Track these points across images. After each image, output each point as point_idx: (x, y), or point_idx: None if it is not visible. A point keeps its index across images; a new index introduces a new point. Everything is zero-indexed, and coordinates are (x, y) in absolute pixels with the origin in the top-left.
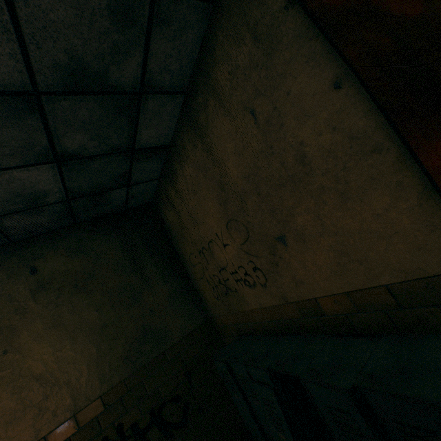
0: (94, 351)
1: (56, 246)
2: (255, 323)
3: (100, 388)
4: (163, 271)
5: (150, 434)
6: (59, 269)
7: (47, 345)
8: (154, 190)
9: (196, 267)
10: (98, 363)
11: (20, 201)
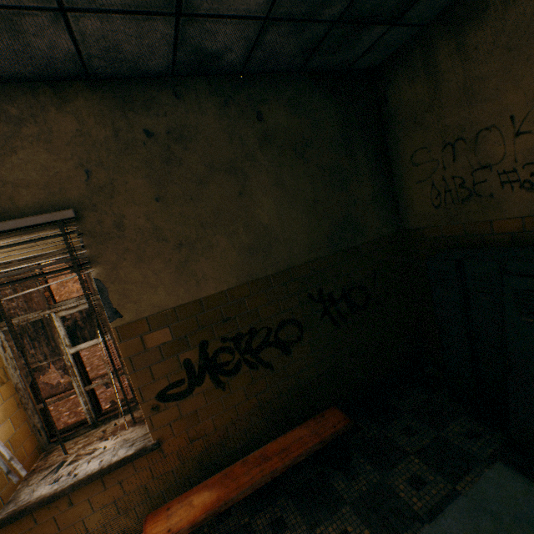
0: (306, 221)
1: (279, 94)
2: (497, 235)
3: (309, 255)
4: (371, 164)
5: (340, 305)
6: (281, 124)
7: (271, 201)
8: (397, 47)
9: (418, 166)
10: (309, 234)
11: (309, 1)
